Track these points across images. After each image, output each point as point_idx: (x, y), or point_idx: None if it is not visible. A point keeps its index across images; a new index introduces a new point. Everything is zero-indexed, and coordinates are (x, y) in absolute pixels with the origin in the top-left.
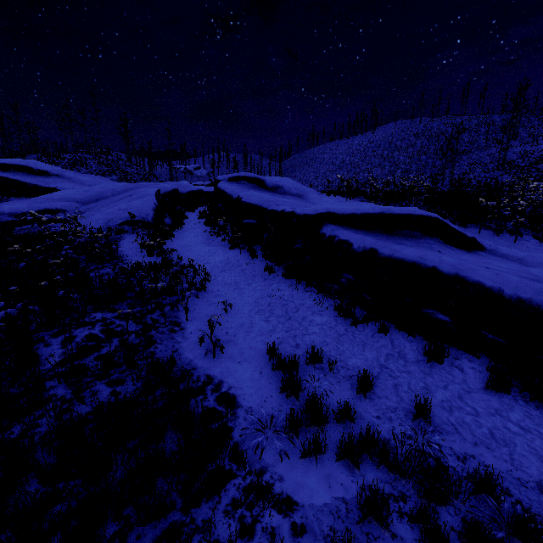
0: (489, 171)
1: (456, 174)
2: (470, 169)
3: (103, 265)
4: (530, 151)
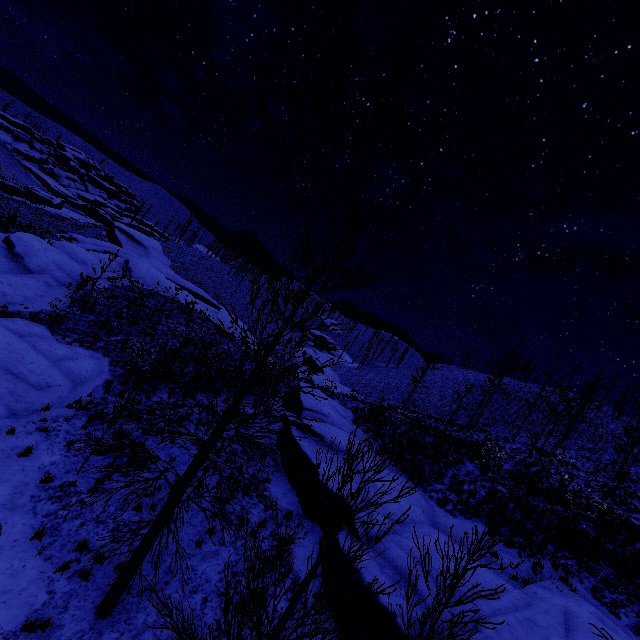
0: None
1: None
2: None
3: None
4: None
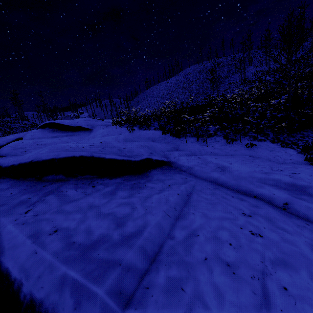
0: (238, 86)
1: (222, 91)
2: (229, 86)
3: None
4: (259, 70)
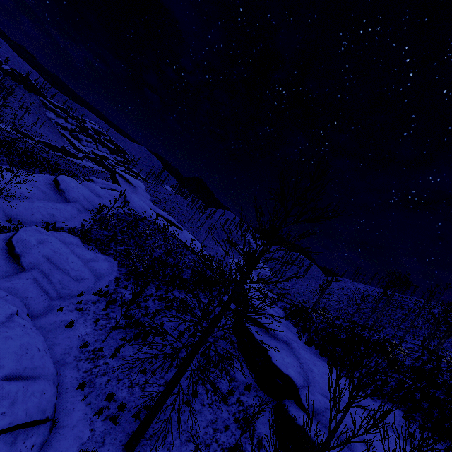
0: None
1: None
2: None
3: (46, 172)
4: None
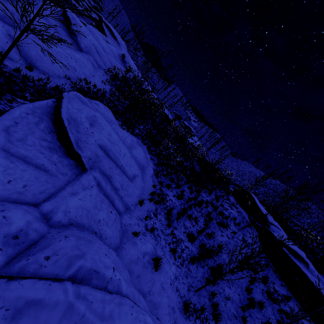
0: None
1: None
2: None
3: None
4: None
